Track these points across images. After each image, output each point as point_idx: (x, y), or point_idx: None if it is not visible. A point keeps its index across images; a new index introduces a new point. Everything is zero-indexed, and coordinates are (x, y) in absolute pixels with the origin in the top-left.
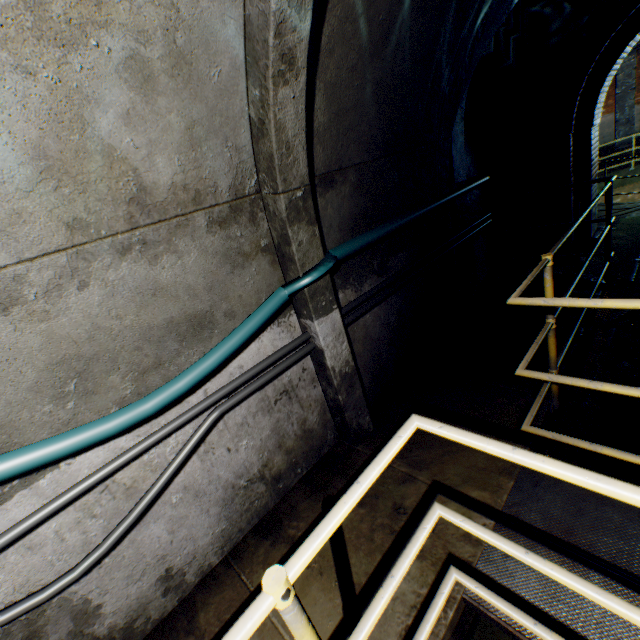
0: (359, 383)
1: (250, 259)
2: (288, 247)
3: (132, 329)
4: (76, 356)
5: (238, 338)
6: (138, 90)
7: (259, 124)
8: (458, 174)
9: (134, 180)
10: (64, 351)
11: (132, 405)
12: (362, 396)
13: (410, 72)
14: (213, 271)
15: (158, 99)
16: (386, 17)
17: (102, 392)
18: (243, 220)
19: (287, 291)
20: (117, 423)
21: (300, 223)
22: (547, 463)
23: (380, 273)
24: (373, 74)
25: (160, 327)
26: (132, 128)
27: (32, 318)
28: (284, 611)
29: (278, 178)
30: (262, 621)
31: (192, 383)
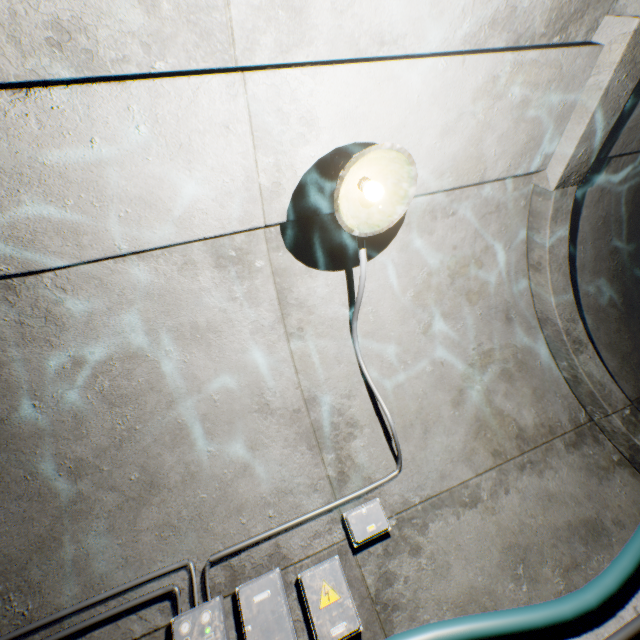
0: None
1: (609, 471)
2: None
3: (543, 527)
4: (515, 544)
5: (639, 540)
6: (506, 382)
7: (572, 378)
8: None
9: (514, 425)
10: (508, 538)
11: (572, 592)
12: None
13: None
14: (583, 482)
15: (515, 383)
16: (623, 299)
17: (541, 581)
18: (588, 441)
19: None
20: (568, 605)
21: None
22: None
23: None
24: (634, 327)
25: (562, 528)
26: (507, 399)
27: (487, 511)
28: None
29: (603, 404)
30: None
31: (617, 581)
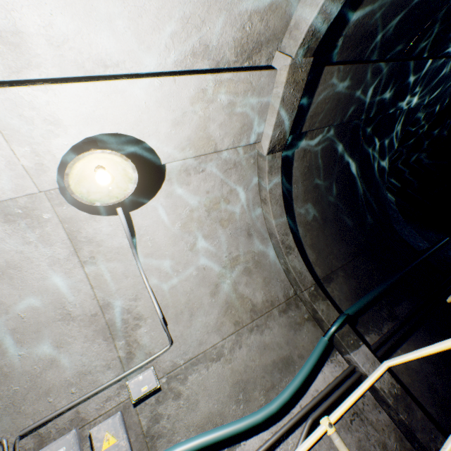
0: (415, 404)
1: (301, 325)
2: (317, 314)
3: (259, 366)
4: (241, 380)
5: (307, 366)
6: (247, 275)
7: (286, 269)
8: (417, 246)
9: (250, 303)
10: (237, 377)
11: (265, 405)
12: (425, 418)
13: (346, 223)
14: (286, 334)
15: (253, 275)
16: (322, 216)
17: (252, 400)
18: (292, 307)
19: (325, 337)
20: (260, 414)
21: (318, 301)
22: (425, 348)
23: (392, 319)
24: (327, 232)
25: (270, 365)
26: (247, 286)
27: (226, 362)
28: (333, 436)
29: (300, 285)
30: (322, 434)
31: (290, 394)
